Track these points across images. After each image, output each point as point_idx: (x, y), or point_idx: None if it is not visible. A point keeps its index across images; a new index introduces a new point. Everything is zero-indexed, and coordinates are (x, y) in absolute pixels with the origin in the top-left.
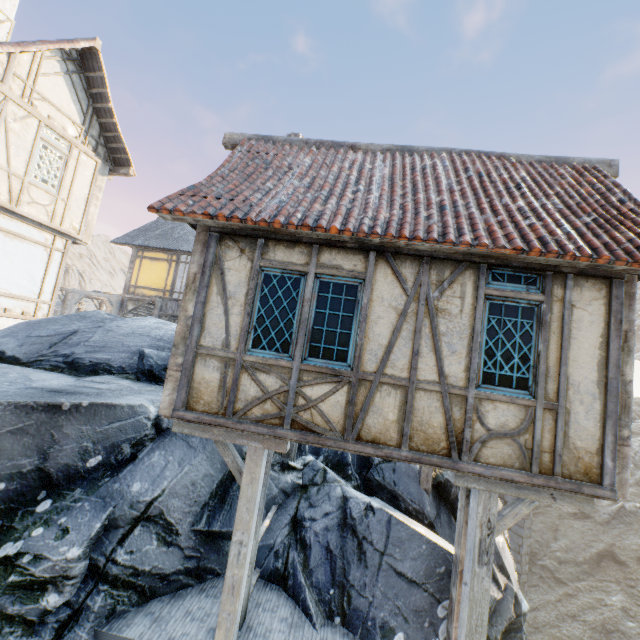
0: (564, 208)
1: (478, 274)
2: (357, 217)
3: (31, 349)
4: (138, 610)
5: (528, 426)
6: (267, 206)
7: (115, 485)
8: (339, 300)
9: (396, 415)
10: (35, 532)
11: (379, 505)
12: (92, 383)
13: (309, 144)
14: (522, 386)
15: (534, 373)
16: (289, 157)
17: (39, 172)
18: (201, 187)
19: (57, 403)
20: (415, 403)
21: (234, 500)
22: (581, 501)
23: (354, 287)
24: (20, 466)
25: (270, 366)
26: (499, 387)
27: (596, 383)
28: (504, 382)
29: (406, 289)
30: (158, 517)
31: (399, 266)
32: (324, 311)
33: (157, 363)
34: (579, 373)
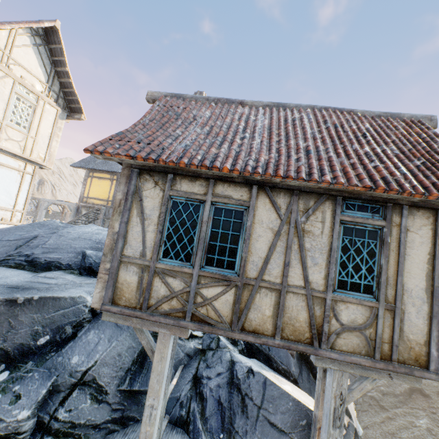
0: (399, 153)
1: (335, 204)
2: (243, 159)
3: (1, 250)
4: None
5: (372, 322)
6: (175, 149)
7: (59, 358)
8: (229, 222)
9: (271, 311)
10: None
11: (257, 368)
12: (44, 278)
13: (209, 100)
14: (368, 291)
15: (377, 281)
16: (194, 110)
17: (14, 117)
18: (126, 133)
19: (13, 298)
20: (286, 303)
21: (150, 365)
22: (412, 380)
23: (241, 212)
24: None
25: (176, 272)
26: (350, 291)
27: (425, 290)
28: (354, 288)
29: (280, 215)
30: (91, 382)
31: (275, 197)
32: (218, 230)
33: (95, 261)
34: (412, 282)
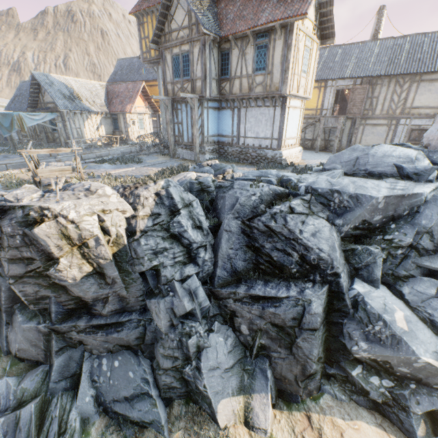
0: None
1: None
2: None
3: (347, 168)
4: (420, 259)
5: None
6: None
7: (415, 221)
8: None
9: None
10: (395, 233)
11: None
12: (393, 183)
13: None
14: None
15: None
16: None
17: (303, 67)
18: None
19: (404, 194)
20: None
21: None
22: None
23: None
24: (389, 214)
25: None
26: None
27: None
28: None
29: None
30: (429, 232)
31: None
32: None
33: (409, 171)
34: None
